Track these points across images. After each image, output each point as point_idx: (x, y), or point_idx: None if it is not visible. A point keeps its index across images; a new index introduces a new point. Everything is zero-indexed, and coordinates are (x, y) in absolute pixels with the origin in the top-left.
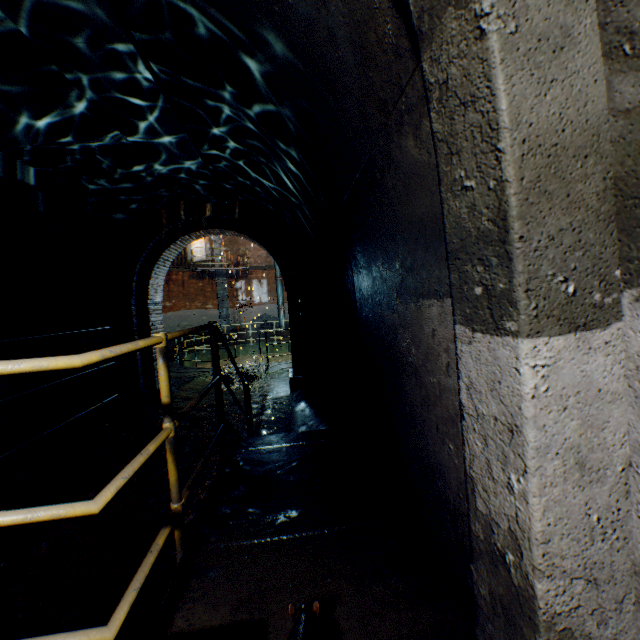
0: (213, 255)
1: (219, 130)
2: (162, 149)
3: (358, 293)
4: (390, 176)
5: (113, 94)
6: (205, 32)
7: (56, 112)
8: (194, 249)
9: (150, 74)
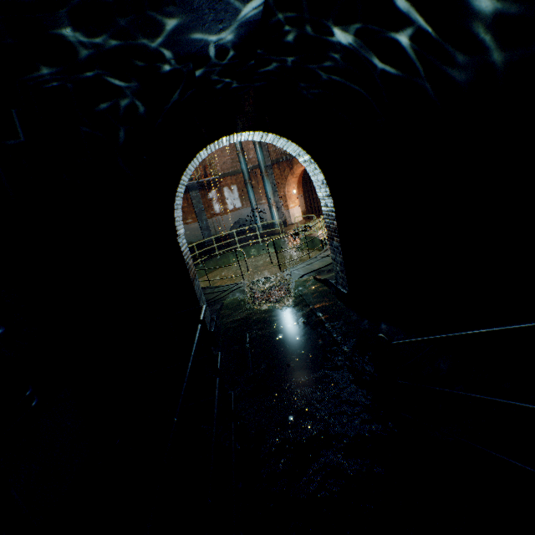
0: None
1: None
2: None
3: None
4: None
5: None
6: None
7: None
8: None
9: None
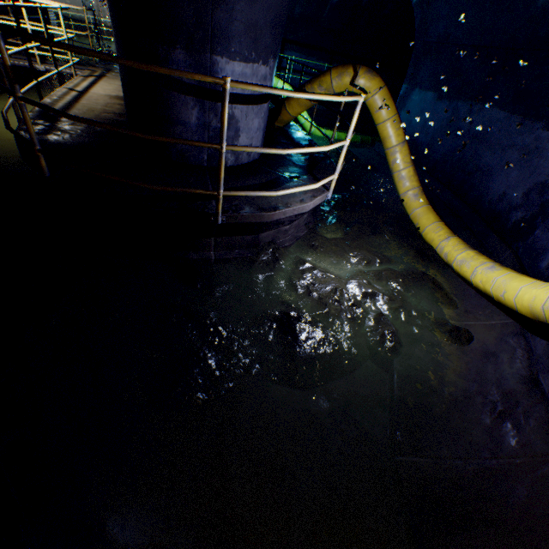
0: None
1: None
2: None
3: None
4: None
5: None
6: None
7: None
8: None
9: None
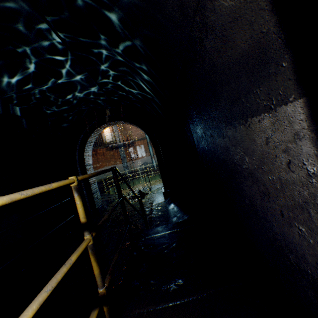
0: (115, 137)
1: (102, 65)
2: (76, 83)
3: (194, 135)
4: (208, 40)
5: (43, 55)
6: (80, 1)
7: (18, 72)
8: (106, 136)
9: (59, 38)
